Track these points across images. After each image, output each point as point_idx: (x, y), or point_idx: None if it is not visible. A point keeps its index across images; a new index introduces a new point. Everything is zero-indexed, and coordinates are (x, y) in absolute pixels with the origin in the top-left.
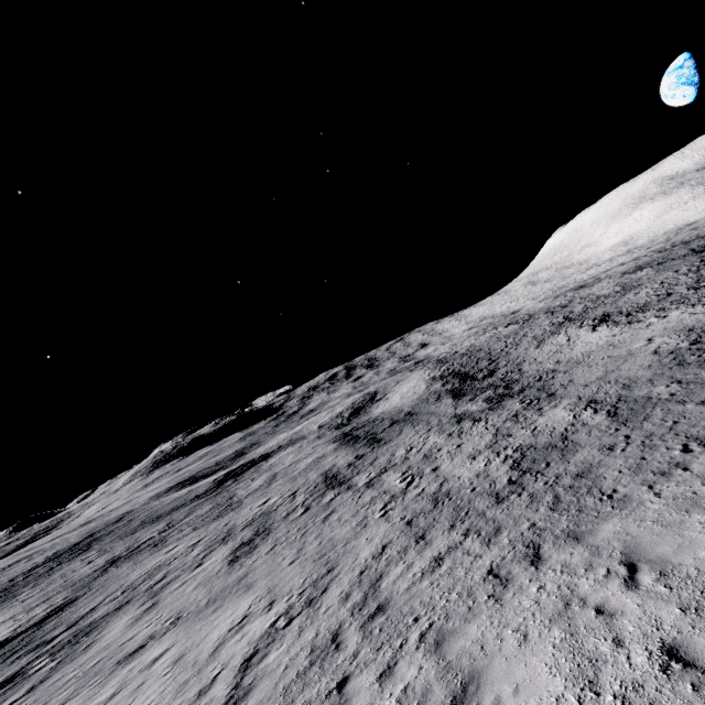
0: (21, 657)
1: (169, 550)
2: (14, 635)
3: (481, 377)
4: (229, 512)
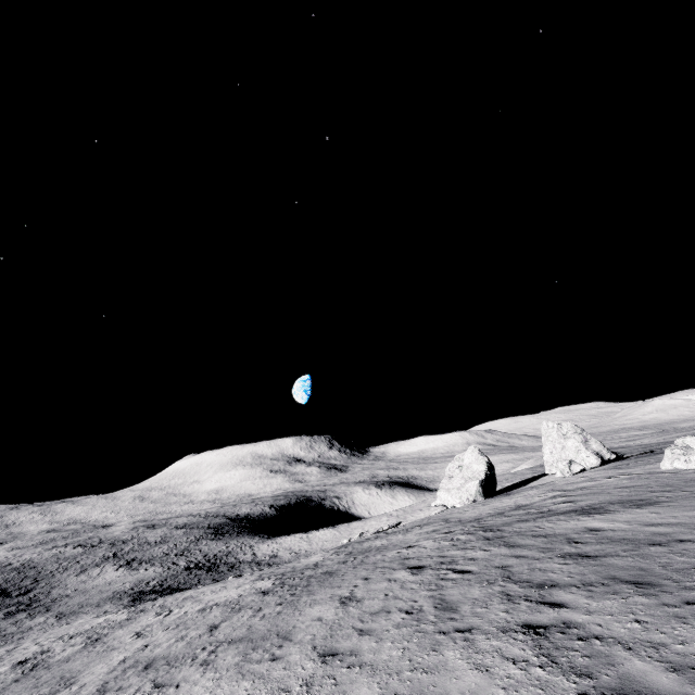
0: None
1: None
2: None
3: (17, 594)
4: None
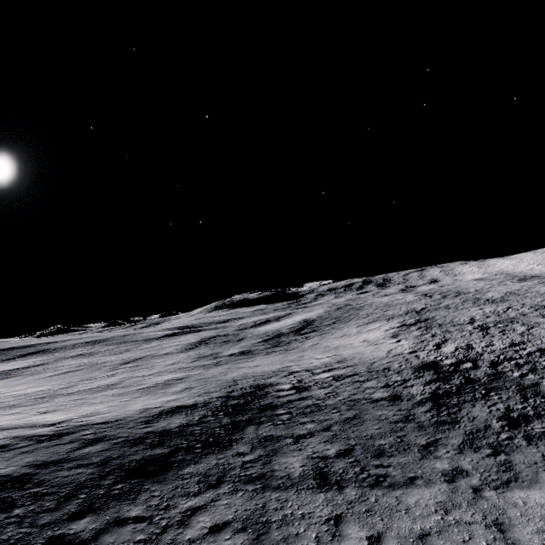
0: (1, 376)
1: (81, 360)
2: (22, 367)
3: (301, 333)
4: (115, 354)
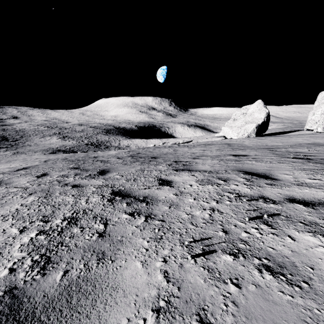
0: None
1: None
2: None
3: (11, 141)
4: None
